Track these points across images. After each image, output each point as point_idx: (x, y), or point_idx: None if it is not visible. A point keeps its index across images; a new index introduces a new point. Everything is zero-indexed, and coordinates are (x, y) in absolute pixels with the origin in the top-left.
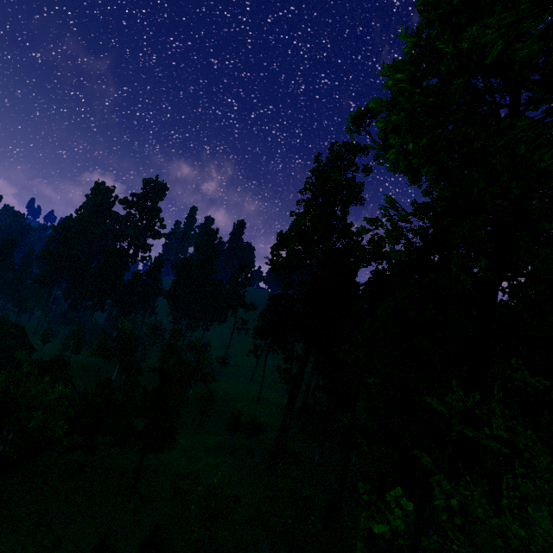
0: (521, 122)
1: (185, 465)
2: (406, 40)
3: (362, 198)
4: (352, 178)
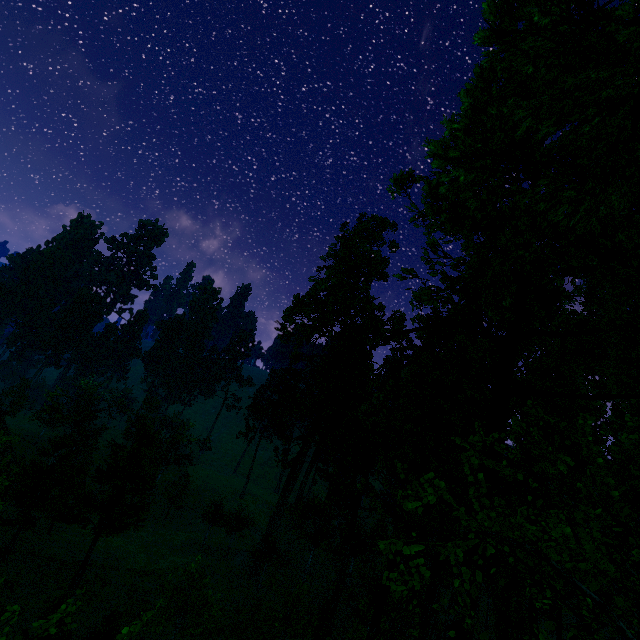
0: (541, 181)
1: (144, 562)
2: (464, 100)
3: (386, 274)
4: (378, 252)
